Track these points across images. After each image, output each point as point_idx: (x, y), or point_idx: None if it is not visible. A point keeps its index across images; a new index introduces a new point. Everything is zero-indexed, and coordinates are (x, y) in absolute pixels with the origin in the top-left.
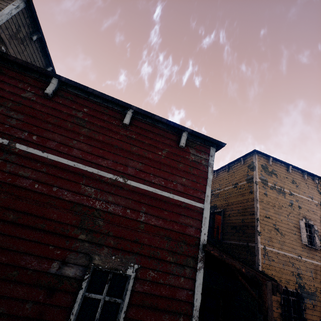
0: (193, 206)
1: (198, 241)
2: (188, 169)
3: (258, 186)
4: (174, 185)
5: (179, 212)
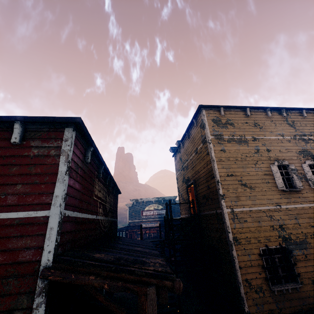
0: (33, 219)
1: (39, 265)
2: (27, 169)
3: (211, 144)
4: (2, 199)
5: (7, 235)
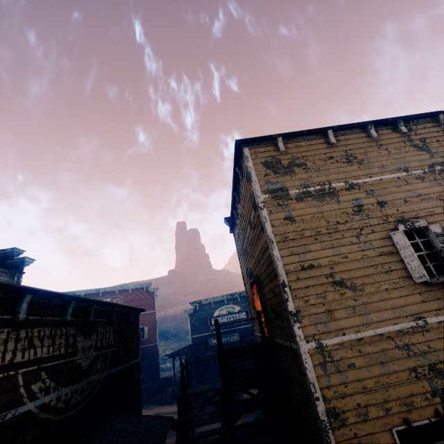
0: None
1: None
2: None
3: (265, 210)
4: None
5: None
